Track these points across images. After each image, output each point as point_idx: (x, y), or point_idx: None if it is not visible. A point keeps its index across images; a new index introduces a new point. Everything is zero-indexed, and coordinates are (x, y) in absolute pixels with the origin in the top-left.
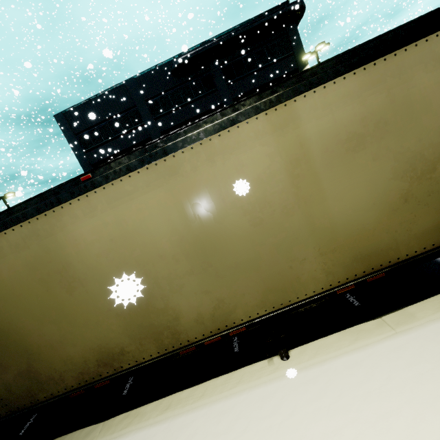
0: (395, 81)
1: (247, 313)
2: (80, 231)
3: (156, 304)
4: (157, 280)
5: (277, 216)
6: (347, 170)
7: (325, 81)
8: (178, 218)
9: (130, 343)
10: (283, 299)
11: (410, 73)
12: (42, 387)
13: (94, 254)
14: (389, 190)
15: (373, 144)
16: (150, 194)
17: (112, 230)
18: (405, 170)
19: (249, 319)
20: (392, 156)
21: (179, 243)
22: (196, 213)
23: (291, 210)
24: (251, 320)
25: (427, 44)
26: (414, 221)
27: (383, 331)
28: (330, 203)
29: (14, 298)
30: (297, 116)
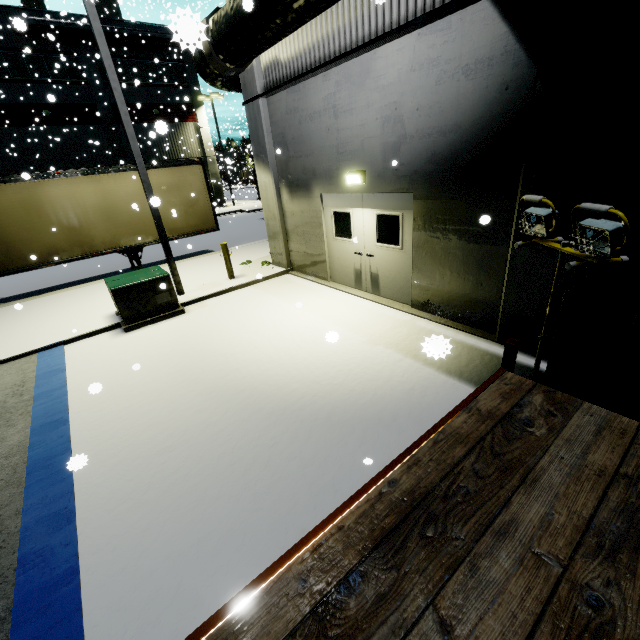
0: (181, 175)
1: (126, 243)
2: (51, 193)
3: (84, 232)
4: (86, 222)
5: (140, 208)
6: (166, 198)
7: (159, 168)
8: (99, 199)
9: (68, 247)
10: (141, 240)
11: (186, 174)
12: (12, 262)
13: (57, 204)
14: (180, 209)
15: (175, 192)
16: (88, 187)
17: (68, 196)
18: (185, 203)
19: (126, 246)
20: (181, 198)
21: (98, 208)
22: (107, 199)
23: (145, 207)
24: (127, 246)
25: (190, 168)
26: (189, 221)
27: (180, 261)
28: (160, 208)
29: (7, 214)
30: (149, 176)
